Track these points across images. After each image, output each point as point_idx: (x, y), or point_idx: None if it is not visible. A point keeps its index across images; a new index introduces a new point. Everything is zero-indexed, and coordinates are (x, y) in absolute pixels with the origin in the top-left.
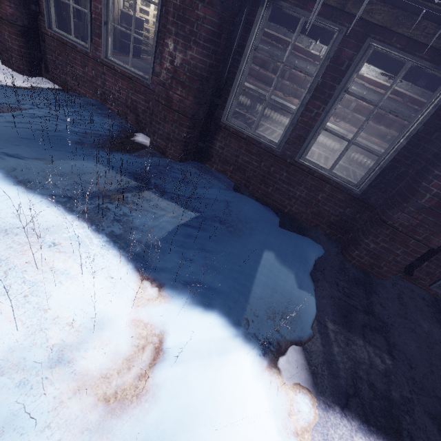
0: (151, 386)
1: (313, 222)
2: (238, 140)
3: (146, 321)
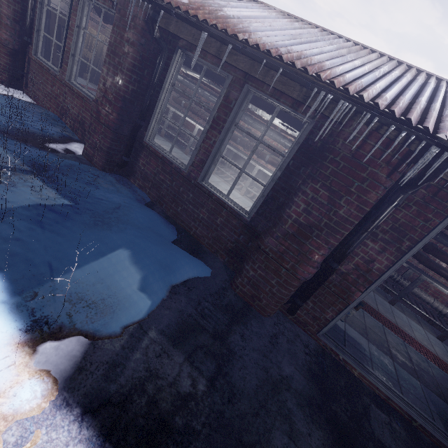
0: None
1: (214, 248)
2: (156, 159)
3: None
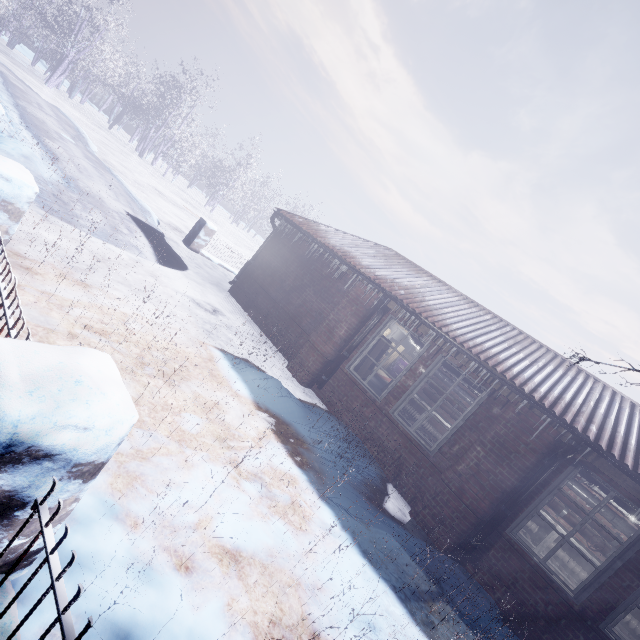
0: None
1: None
2: (520, 560)
3: None
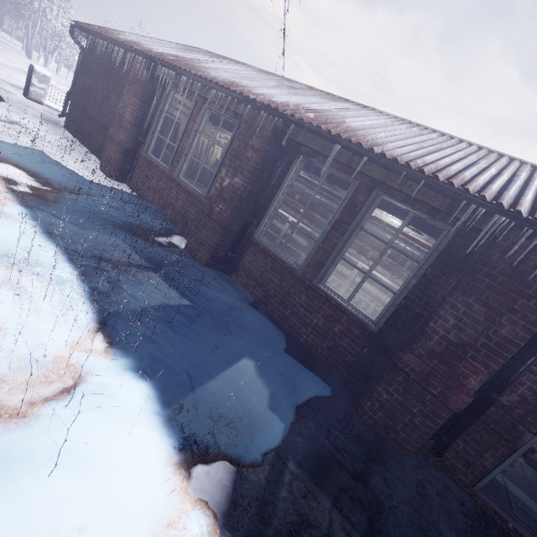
0: (32, 413)
1: (329, 361)
2: (265, 256)
3: (73, 362)
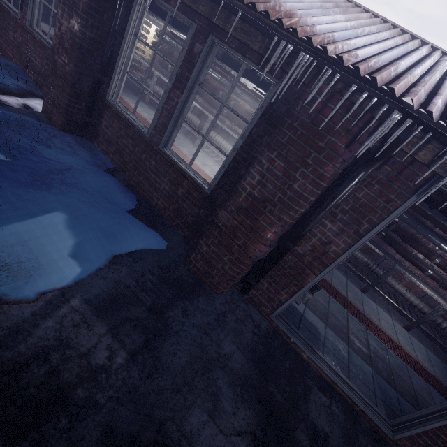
0: None
1: (175, 221)
2: (119, 121)
3: None
